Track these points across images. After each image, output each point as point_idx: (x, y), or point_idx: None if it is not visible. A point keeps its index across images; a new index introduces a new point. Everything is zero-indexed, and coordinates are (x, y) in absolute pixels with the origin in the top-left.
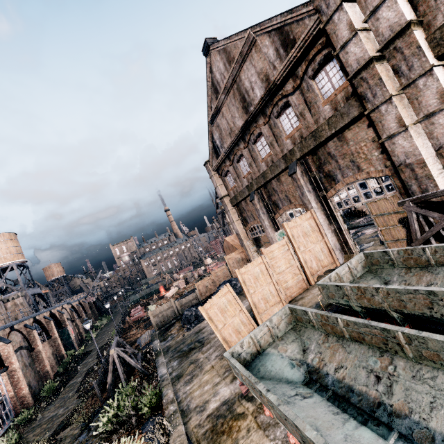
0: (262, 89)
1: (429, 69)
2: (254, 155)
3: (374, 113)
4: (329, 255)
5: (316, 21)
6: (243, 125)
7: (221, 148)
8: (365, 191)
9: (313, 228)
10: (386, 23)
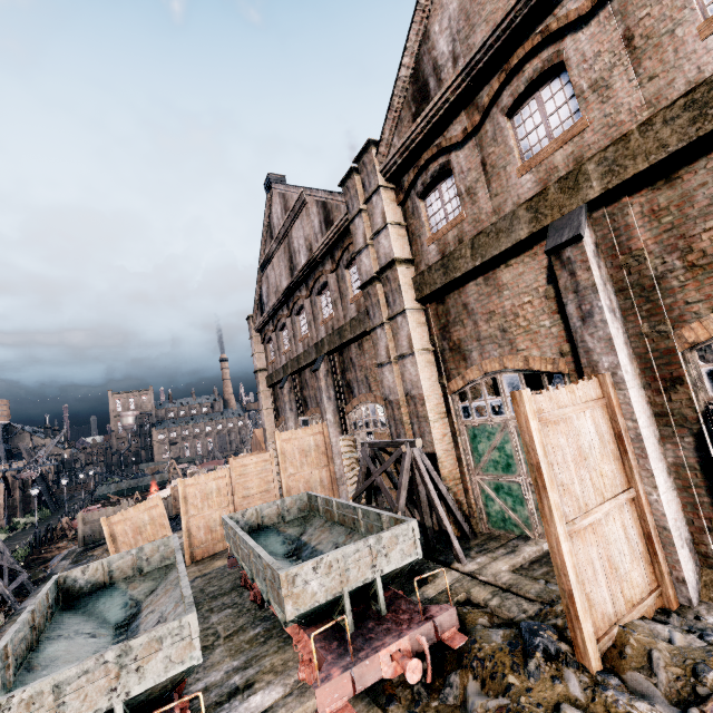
0: (306, 257)
1: (403, 310)
2: (295, 329)
3: (374, 333)
4: (329, 489)
5: (346, 215)
6: (286, 290)
7: (267, 306)
8: (374, 417)
9: (319, 447)
10: (383, 250)
